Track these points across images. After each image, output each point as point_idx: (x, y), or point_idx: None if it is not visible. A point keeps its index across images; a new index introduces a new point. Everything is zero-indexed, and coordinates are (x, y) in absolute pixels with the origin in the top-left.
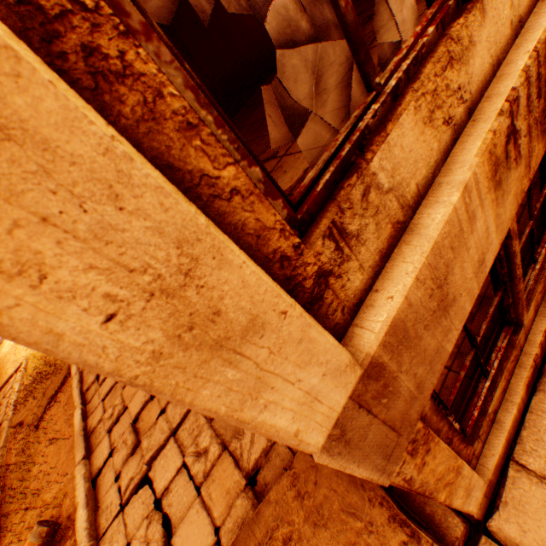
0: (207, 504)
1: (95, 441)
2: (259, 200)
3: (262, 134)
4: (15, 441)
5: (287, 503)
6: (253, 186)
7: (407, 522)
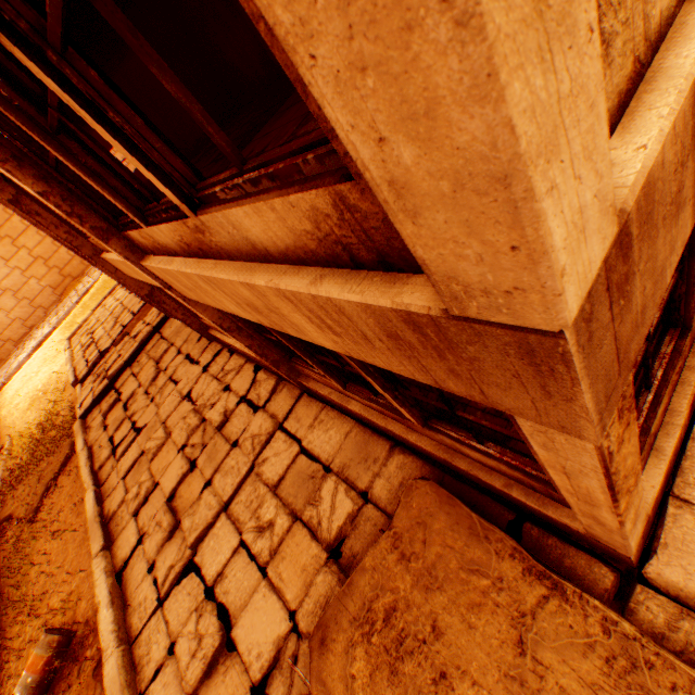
0: (277, 586)
1: (117, 528)
2: None
3: None
4: (3, 541)
5: (388, 569)
6: None
7: (546, 573)
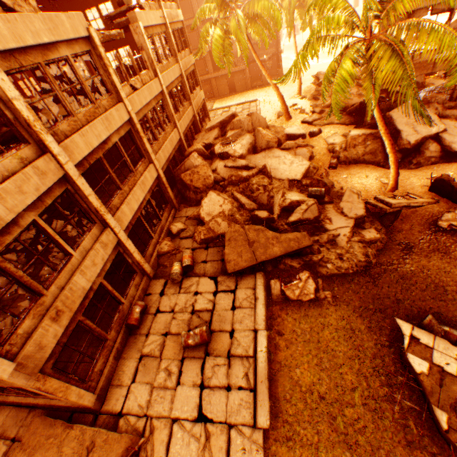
0: None
1: None
2: None
3: (2, 290)
4: None
5: None
6: None
7: (71, 424)
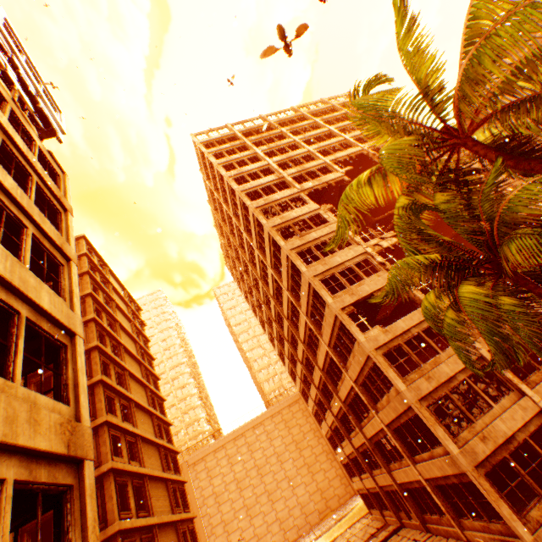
0: None
1: None
2: (448, 434)
3: None
4: None
5: None
6: (448, 433)
7: None
